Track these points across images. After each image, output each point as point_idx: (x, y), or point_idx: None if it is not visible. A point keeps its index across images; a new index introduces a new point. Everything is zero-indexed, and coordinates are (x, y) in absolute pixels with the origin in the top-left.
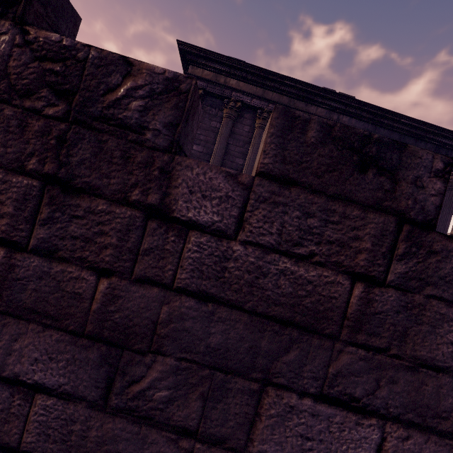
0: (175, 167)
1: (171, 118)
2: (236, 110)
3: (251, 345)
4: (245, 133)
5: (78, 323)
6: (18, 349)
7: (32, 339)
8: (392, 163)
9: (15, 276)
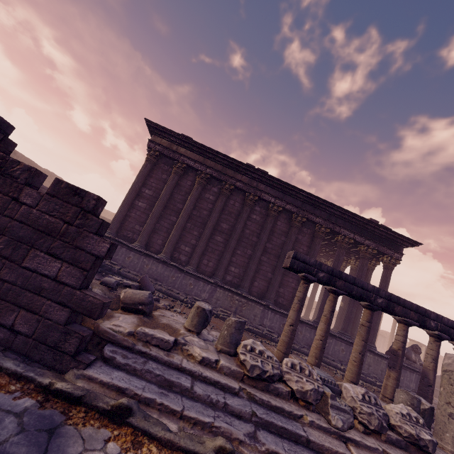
0: (24, 189)
1: (27, 177)
2: (182, 169)
3: (31, 237)
4: (188, 186)
5: None
6: None
7: None
8: (83, 195)
9: None
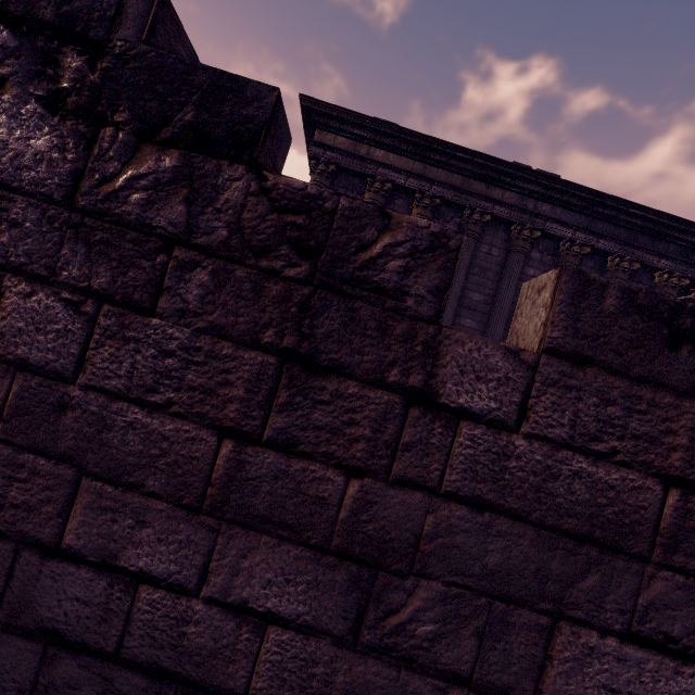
0: (443, 341)
1: (437, 281)
2: (384, 195)
3: (539, 567)
4: None
5: (322, 535)
6: (247, 567)
7: (264, 555)
8: None
9: (246, 475)
